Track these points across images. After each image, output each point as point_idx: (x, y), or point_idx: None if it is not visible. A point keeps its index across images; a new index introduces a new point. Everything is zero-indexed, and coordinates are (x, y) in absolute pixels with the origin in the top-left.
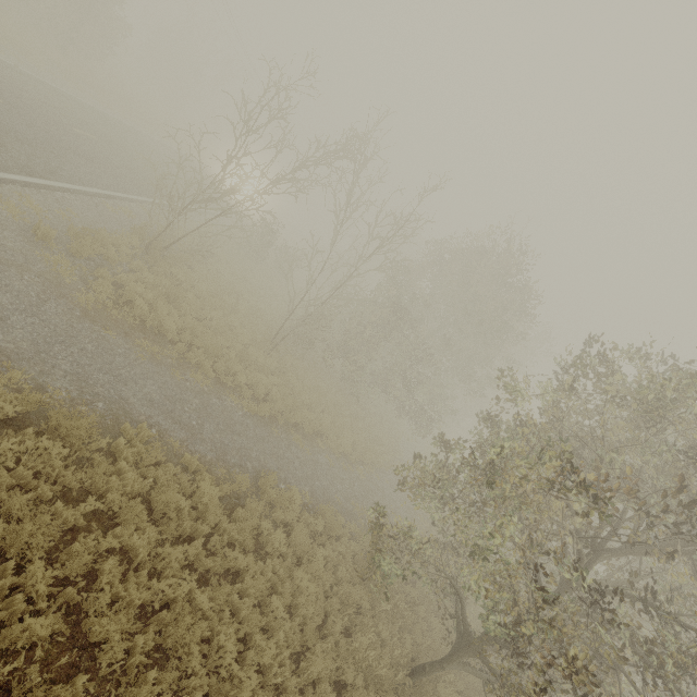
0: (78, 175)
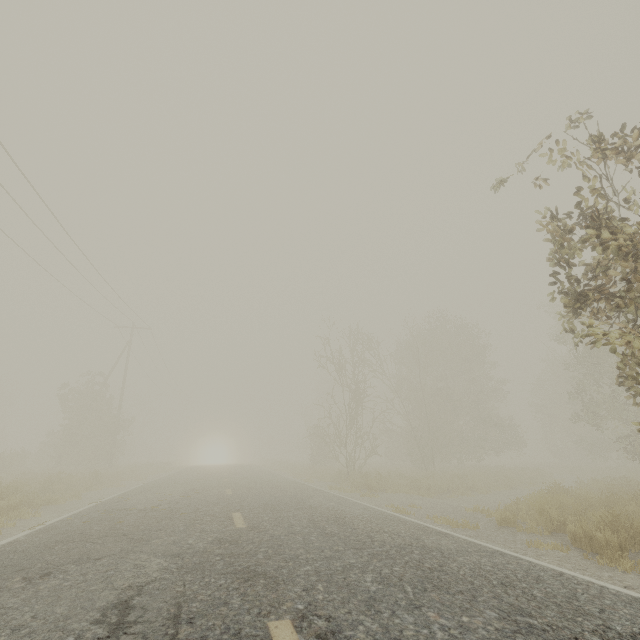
0: (285, 479)
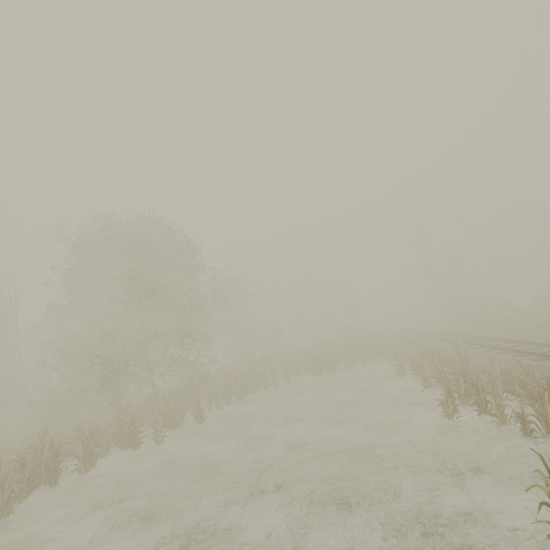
0: None
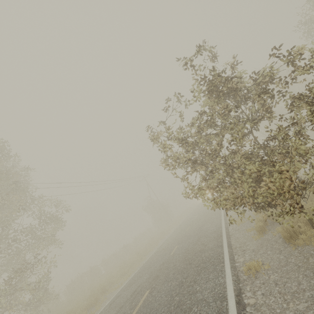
0: None
